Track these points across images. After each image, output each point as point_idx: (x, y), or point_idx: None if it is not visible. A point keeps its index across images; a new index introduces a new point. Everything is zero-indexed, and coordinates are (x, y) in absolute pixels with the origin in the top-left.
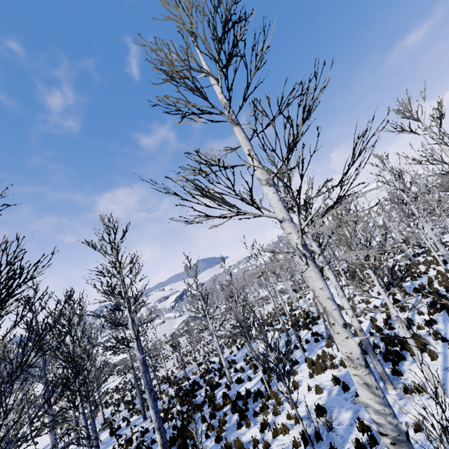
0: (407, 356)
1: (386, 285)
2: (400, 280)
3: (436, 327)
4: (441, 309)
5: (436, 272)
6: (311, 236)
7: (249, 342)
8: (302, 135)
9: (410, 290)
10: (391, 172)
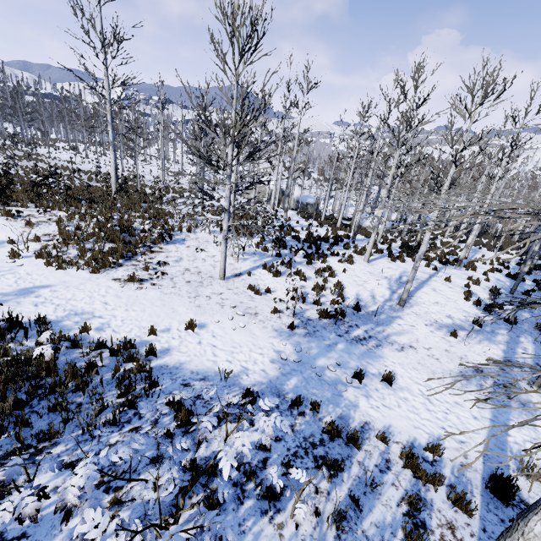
0: None
1: None
2: None
3: None
4: None
5: None
6: None
7: None
8: None
9: None
10: None
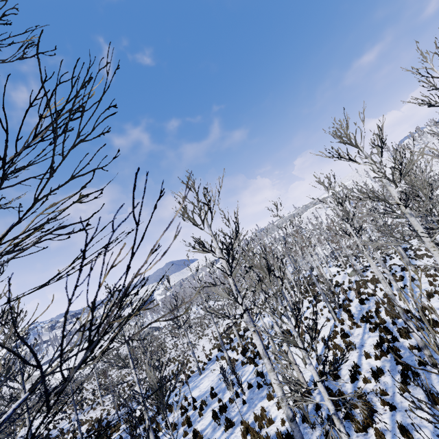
0: (351, 431)
1: (321, 364)
2: (336, 370)
3: (384, 381)
4: (388, 351)
5: (383, 295)
6: (234, 286)
7: (164, 416)
8: (77, 201)
9: (358, 318)
10: (334, 197)
